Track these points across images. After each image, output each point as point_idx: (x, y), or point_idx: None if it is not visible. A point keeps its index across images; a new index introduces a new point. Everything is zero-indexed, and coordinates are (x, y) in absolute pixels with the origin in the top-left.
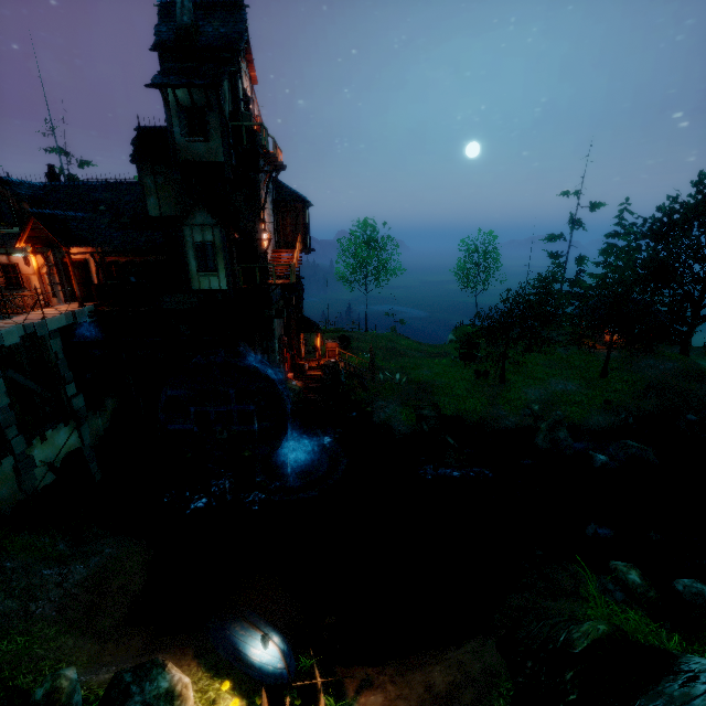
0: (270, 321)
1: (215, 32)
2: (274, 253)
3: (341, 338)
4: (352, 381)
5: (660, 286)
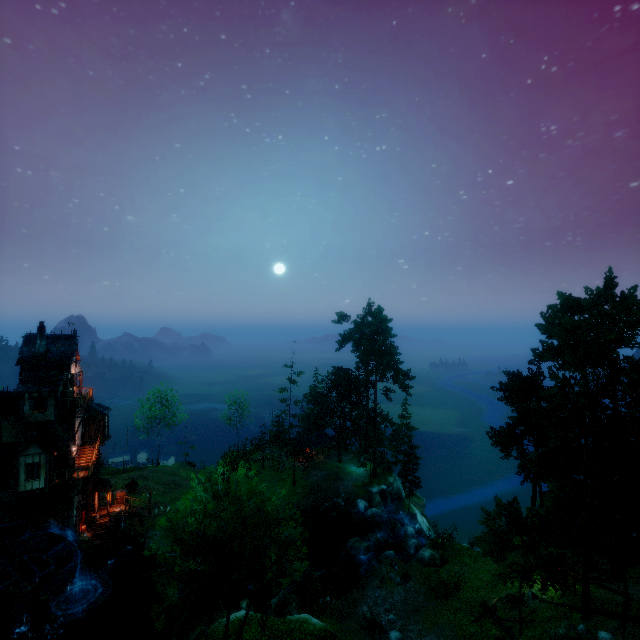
0: (72, 497)
1: (58, 350)
2: (80, 450)
3: (131, 482)
4: (133, 519)
5: (324, 424)
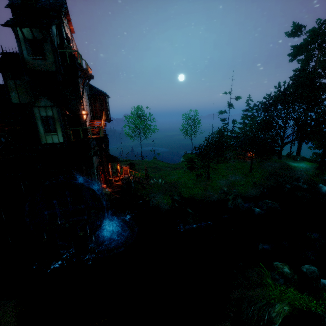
0: (91, 158)
1: (46, 1)
2: (90, 122)
3: (130, 164)
4: (137, 185)
5: (267, 131)
